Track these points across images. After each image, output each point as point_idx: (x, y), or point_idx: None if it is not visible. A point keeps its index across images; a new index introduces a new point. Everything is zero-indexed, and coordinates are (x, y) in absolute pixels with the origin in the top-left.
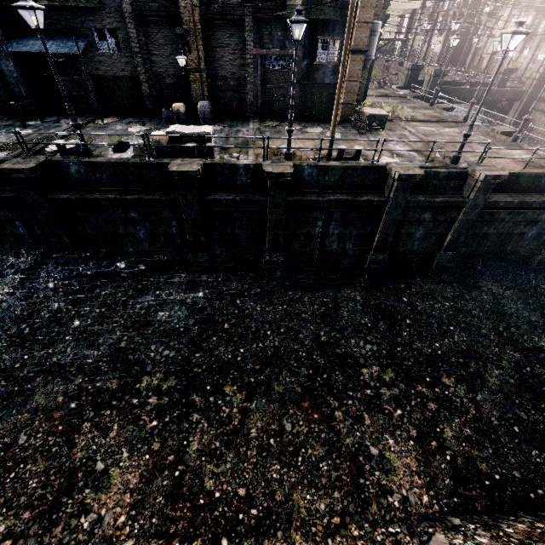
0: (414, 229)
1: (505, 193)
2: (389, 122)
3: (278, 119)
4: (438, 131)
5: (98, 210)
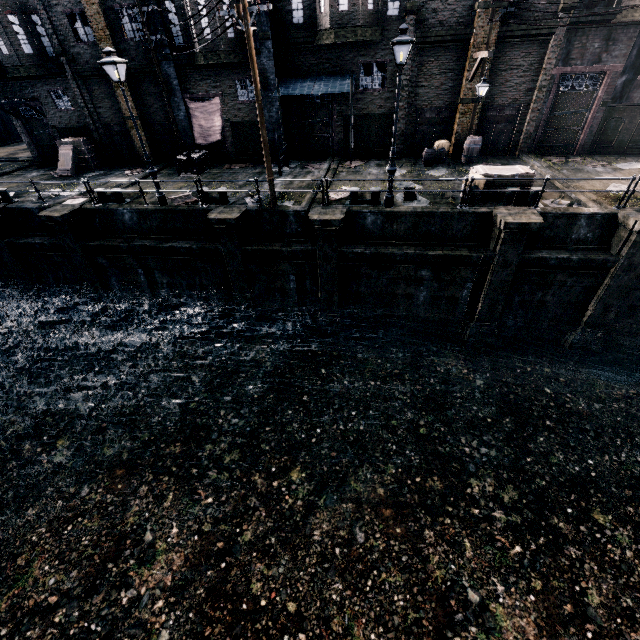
0: None
1: None
2: None
3: (558, 154)
4: None
5: (385, 267)
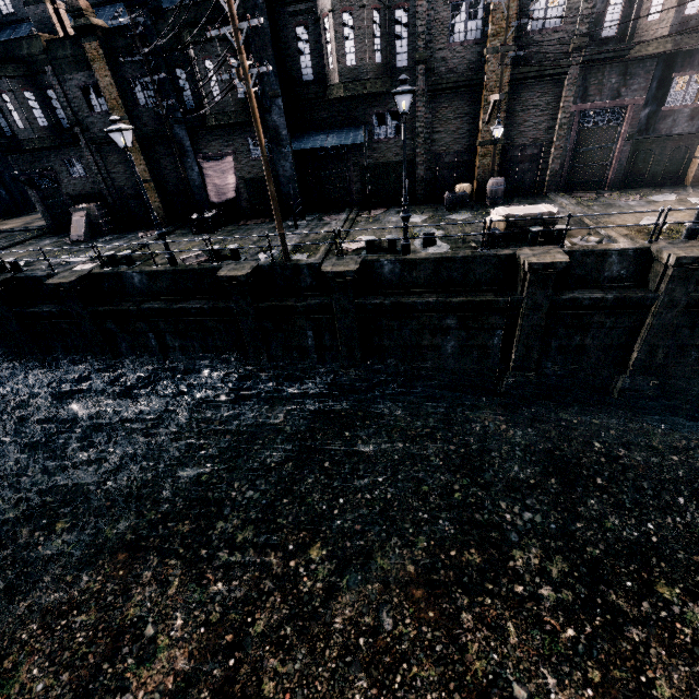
0: None
1: None
2: None
3: (588, 190)
4: None
5: (407, 317)
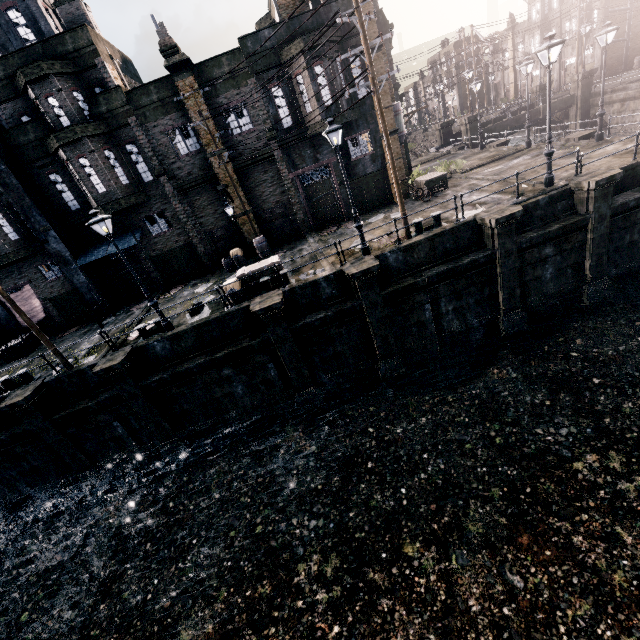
0: (540, 271)
1: (628, 191)
2: (448, 180)
3: (334, 224)
4: (506, 166)
5: (191, 380)
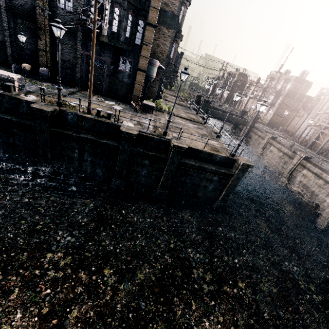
0: (140, 169)
1: (194, 160)
2: (161, 112)
3: (96, 93)
4: (184, 123)
5: None
